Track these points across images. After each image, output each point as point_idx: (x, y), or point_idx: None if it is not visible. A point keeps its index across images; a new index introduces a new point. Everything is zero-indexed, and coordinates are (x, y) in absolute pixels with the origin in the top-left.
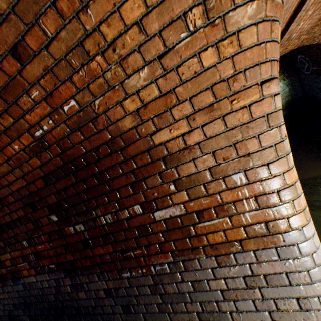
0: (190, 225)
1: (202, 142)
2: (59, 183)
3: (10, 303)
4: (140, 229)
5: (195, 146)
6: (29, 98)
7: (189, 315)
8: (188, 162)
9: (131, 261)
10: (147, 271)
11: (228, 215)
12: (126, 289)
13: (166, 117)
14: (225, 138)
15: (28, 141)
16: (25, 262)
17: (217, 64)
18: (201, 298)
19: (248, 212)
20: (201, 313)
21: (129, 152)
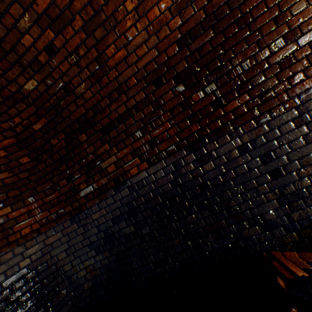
0: None
1: None
2: (194, 44)
3: (108, 220)
4: (281, 64)
5: None
6: None
7: None
8: None
9: (271, 102)
10: (290, 105)
11: None
12: (264, 136)
13: None
14: None
15: None
16: (135, 157)
17: None
18: None
19: None
20: None
21: None
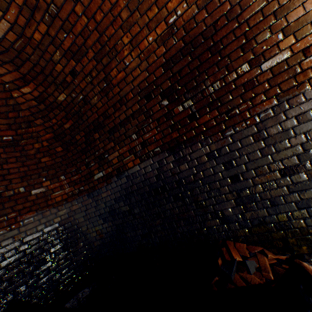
0: (296, 65)
1: None
2: (175, 67)
3: (112, 199)
4: (245, 86)
5: None
6: None
7: (293, 149)
8: (297, 8)
9: (235, 118)
10: (251, 122)
11: None
12: (228, 146)
13: None
14: None
15: (162, 30)
16: (131, 154)
17: None
18: (306, 128)
19: None
20: (305, 143)
21: (243, 17)
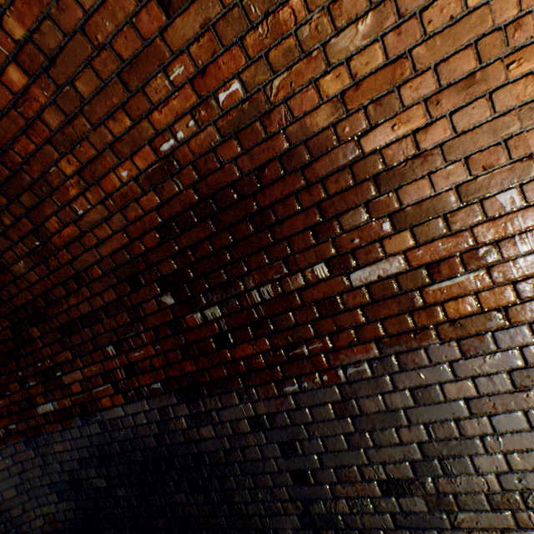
0: (415, 291)
1: (448, 142)
2: (185, 237)
3: (74, 458)
4: (322, 306)
5: (435, 150)
6: (166, 80)
7: (404, 448)
8: (420, 179)
9: (302, 363)
10: (330, 377)
11: (486, 265)
12: (289, 413)
13: (389, 102)
14: (490, 131)
15: (147, 162)
16: (107, 383)
17: (491, 2)
18: (428, 416)
19: (522, 257)
20: (426, 443)
21: (315, 171)
